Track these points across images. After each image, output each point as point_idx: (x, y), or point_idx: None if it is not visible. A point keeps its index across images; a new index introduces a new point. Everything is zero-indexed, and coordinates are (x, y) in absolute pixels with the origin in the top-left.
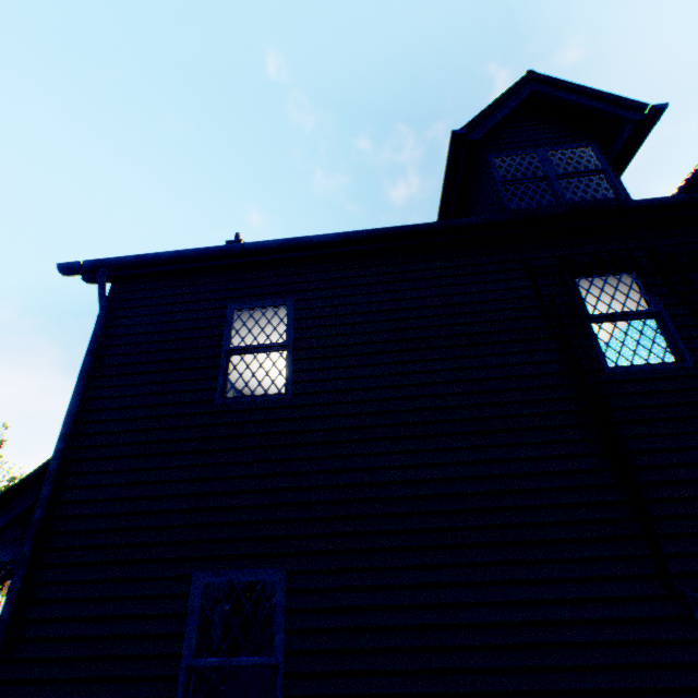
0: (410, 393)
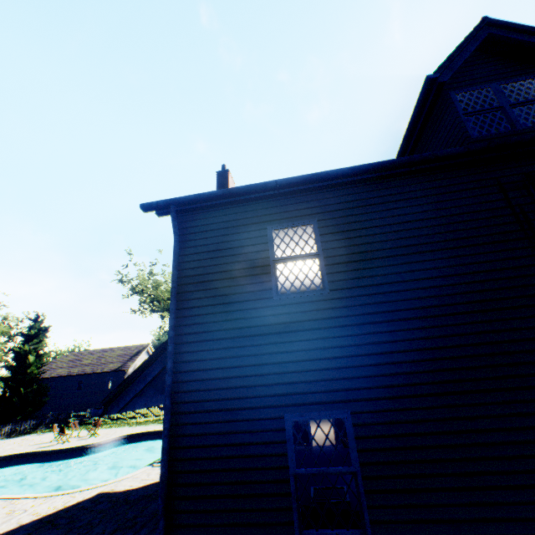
0: (419, 285)
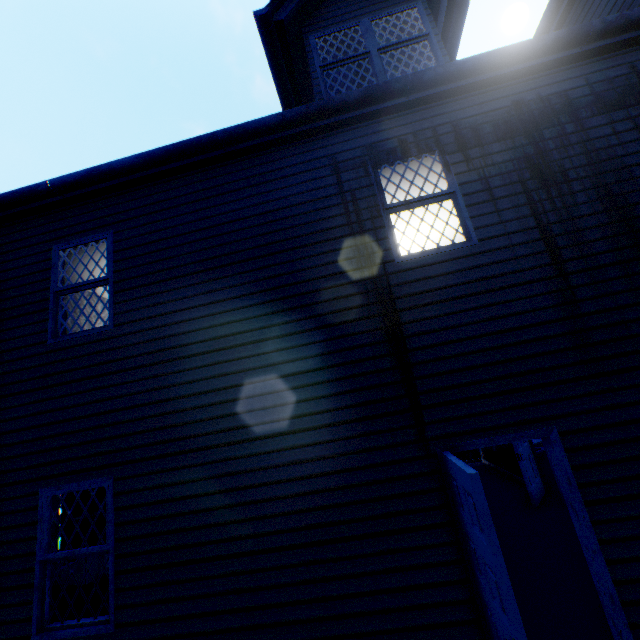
0: (218, 309)
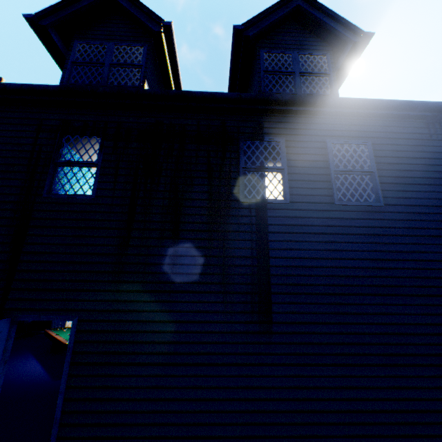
0: None
